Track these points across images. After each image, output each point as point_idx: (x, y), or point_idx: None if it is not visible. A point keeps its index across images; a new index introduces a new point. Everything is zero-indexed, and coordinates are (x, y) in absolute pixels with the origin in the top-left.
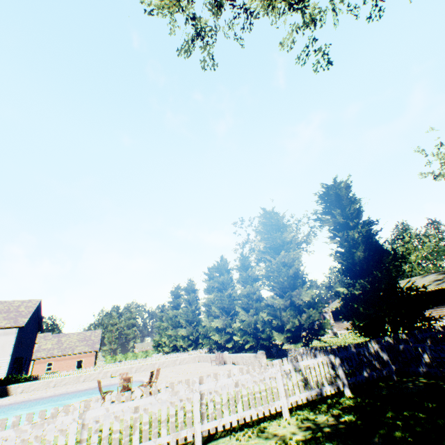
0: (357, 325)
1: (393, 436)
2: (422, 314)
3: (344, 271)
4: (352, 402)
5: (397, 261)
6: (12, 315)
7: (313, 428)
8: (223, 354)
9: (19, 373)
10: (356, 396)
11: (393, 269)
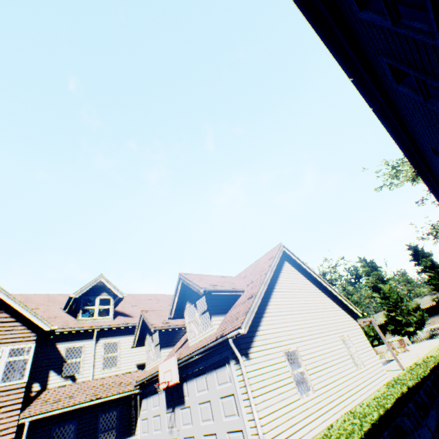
0: None
1: None
2: None
3: None
4: None
5: None
6: None
7: None
8: None
9: None
10: None
11: None
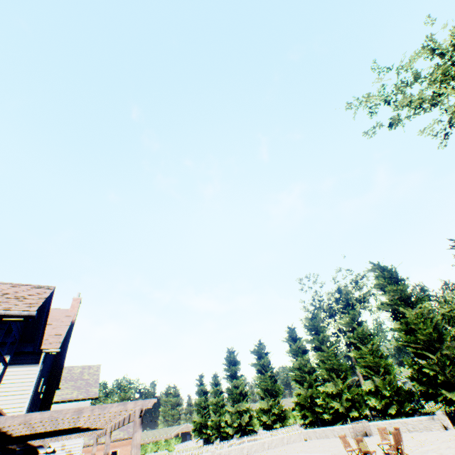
0: None
1: None
2: None
3: None
4: None
5: None
6: (78, 383)
7: None
8: (362, 424)
9: None
10: None
11: None
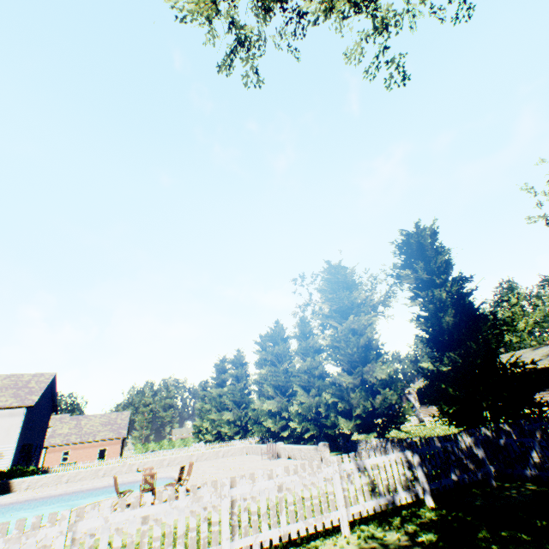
0: (445, 411)
1: None
2: (530, 398)
3: (429, 341)
4: (434, 516)
5: (497, 328)
6: (20, 392)
7: None
8: (277, 446)
9: (27, 464)
10: (440, 507)
11: (492, 339)
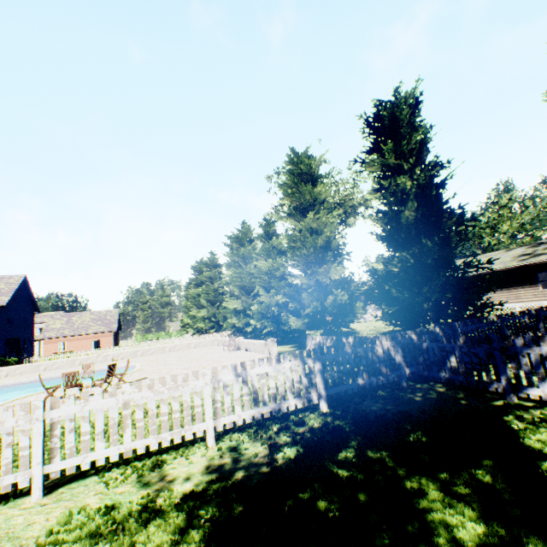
0: (386, 312)
1: (312, 508)
2: (475, 300)
3: (384, 240)
4: (317, 423)
5: (463, 225)
6: None
7: (224, 470)
8: (237, 340)
9: (18, 354)
10: (331, 413)
11: (454, 237)
